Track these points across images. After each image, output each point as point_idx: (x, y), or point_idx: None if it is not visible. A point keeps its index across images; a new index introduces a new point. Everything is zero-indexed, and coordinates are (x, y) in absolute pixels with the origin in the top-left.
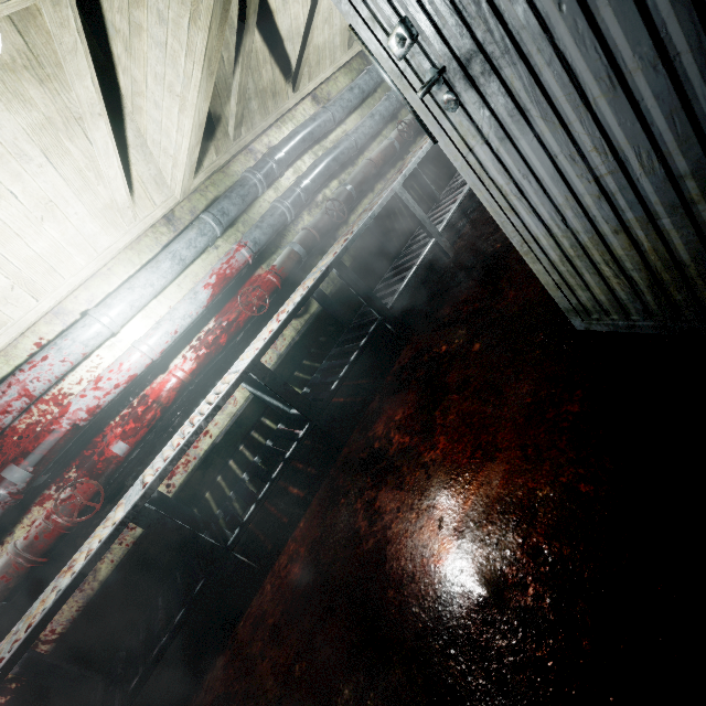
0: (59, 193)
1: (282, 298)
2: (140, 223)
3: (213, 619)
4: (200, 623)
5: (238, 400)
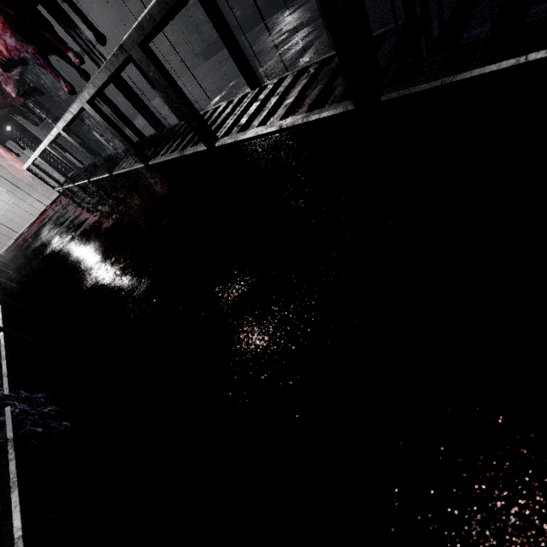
0: None
1: None
2: None
3: None
4: None
5: None
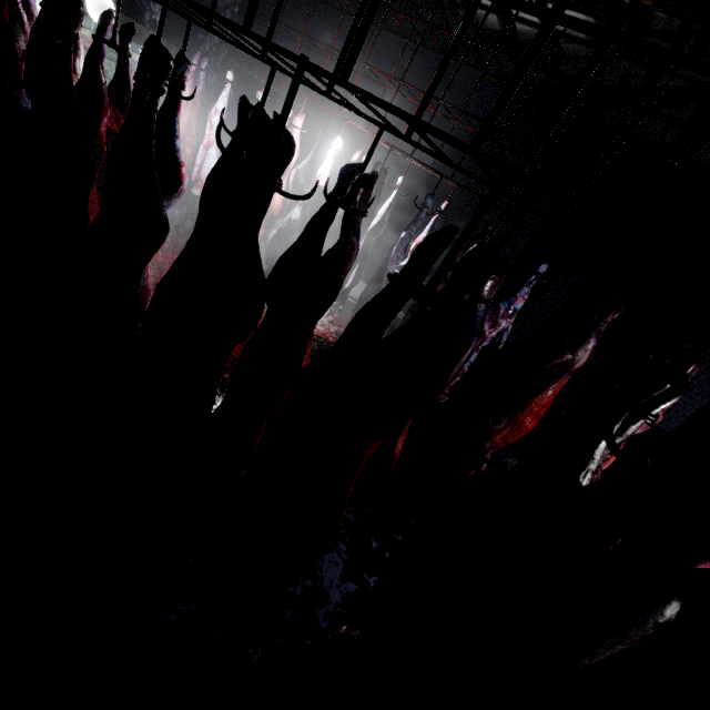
0: None
1: None
2: None
3: None
4: None
5: None
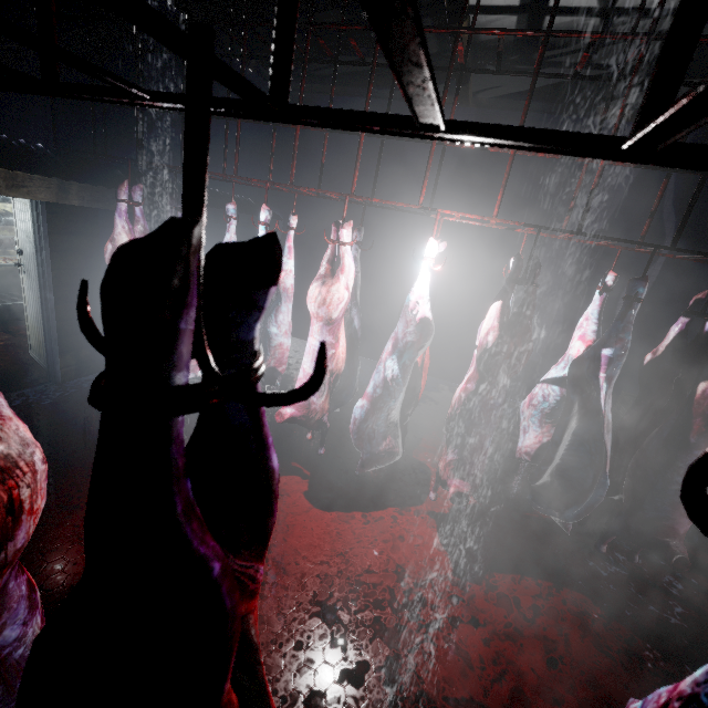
0: None
1: None
2: None
3: None
4: None
5: None
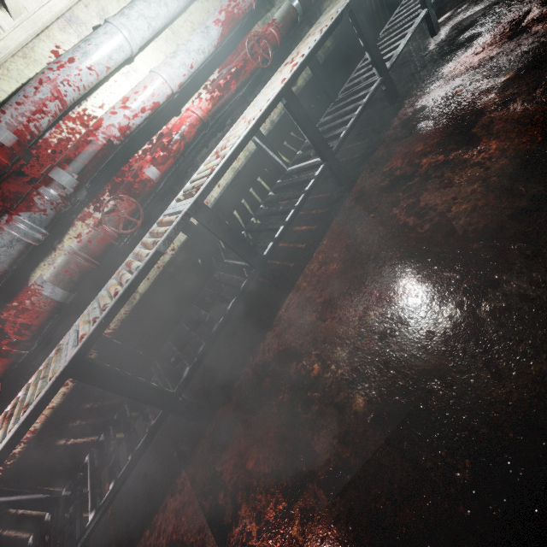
0: None
1: (275, 64)
2: None
3: (246, 317)
4: (231, 323)
5: (240, 158)
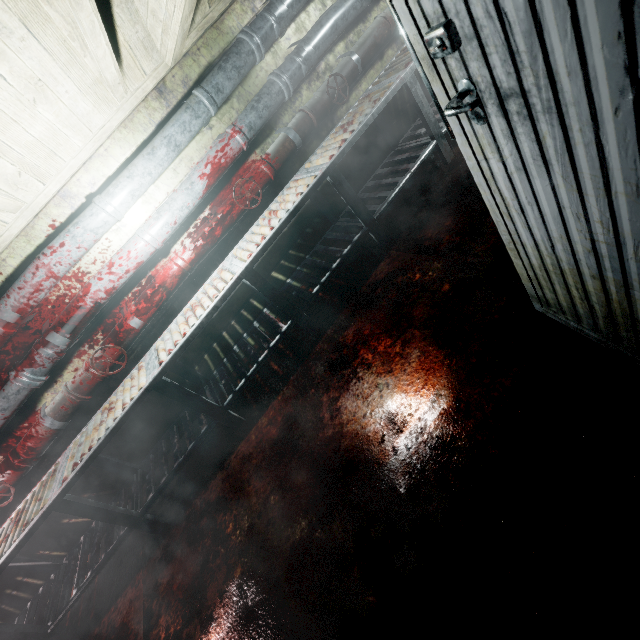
0: (46, 70)
1: (274, 187)
2: (131, 97)
3: (213, 445)
4: (204, 445)
5: None
